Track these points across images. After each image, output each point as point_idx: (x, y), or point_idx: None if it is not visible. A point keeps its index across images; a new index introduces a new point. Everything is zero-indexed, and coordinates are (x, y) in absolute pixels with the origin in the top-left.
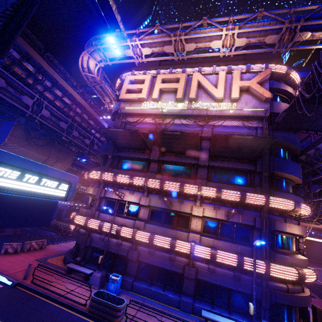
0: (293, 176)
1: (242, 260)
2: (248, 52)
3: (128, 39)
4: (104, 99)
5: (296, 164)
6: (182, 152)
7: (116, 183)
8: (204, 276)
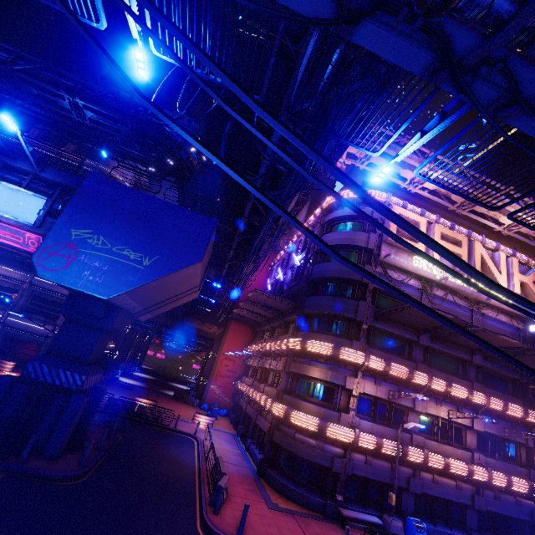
0: None
1: (533, 487)
2: (522, 239)
3: (428, 164)
4: None
5: None
6: (460, 344)
7: (382, 374)
8: (490, 506)
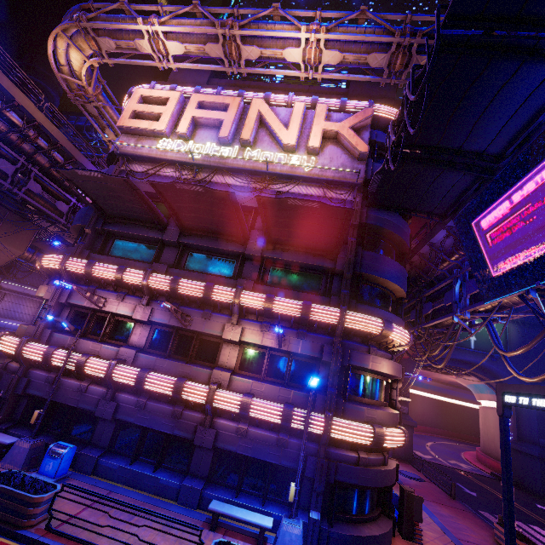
0: (390, 282)
1: (289, 413)
2: (343, 77)
3: (138, 18)
4: (107, 135)
5: (398, 264)
6: (220, 232)
7: (94, 280)
8: (227, 443)
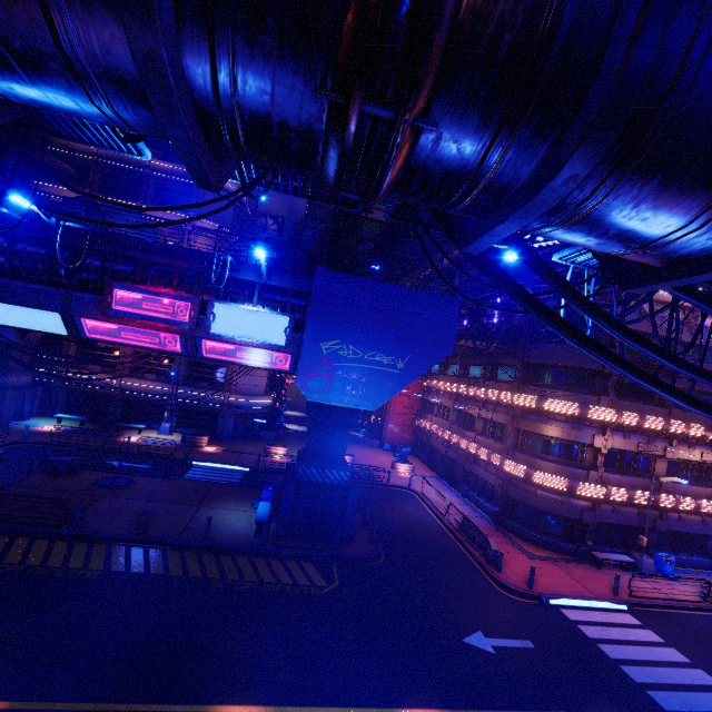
0: None
1: None
2: None
3: None
4: None
5: None
6: None
7: (632, 428)
8: None
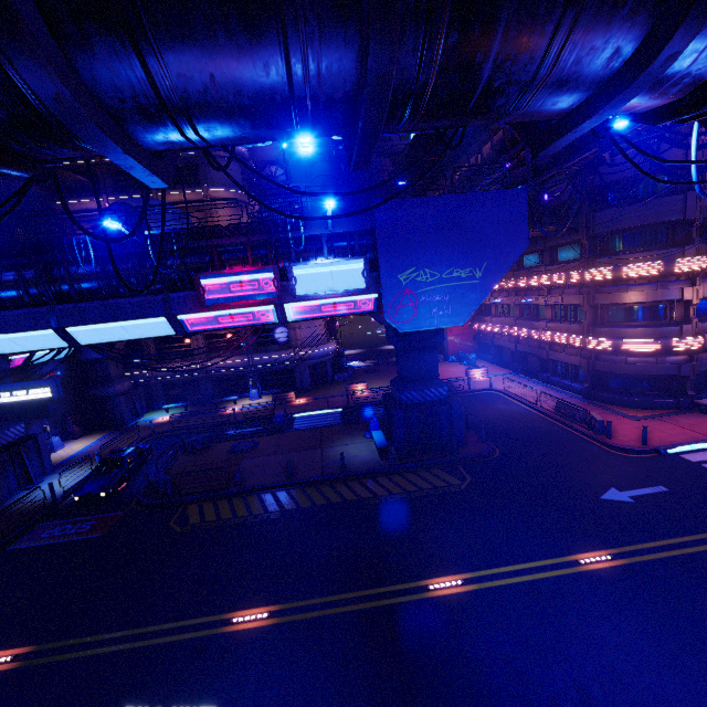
0: None
1: None
2: None
3: None
4: None
5: None
6: None
7: None
8: None
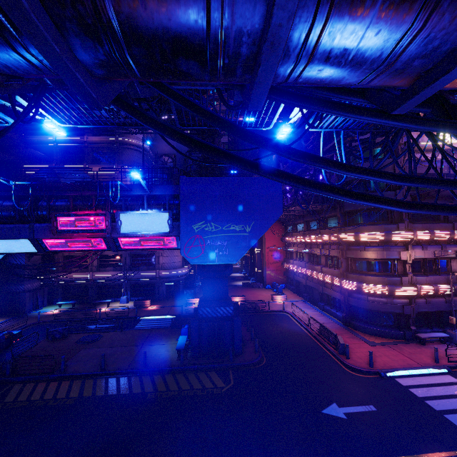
0: None
1: None
2: None
3: None
4: None
5: None
6: None
7: (427, 241)
8: None
